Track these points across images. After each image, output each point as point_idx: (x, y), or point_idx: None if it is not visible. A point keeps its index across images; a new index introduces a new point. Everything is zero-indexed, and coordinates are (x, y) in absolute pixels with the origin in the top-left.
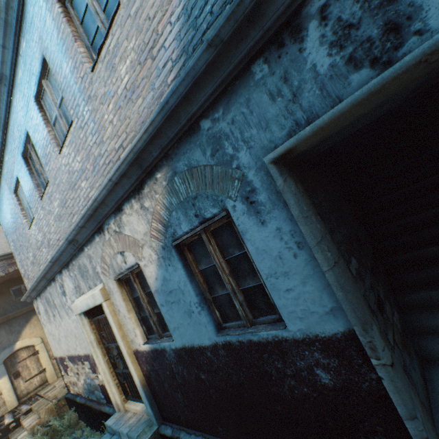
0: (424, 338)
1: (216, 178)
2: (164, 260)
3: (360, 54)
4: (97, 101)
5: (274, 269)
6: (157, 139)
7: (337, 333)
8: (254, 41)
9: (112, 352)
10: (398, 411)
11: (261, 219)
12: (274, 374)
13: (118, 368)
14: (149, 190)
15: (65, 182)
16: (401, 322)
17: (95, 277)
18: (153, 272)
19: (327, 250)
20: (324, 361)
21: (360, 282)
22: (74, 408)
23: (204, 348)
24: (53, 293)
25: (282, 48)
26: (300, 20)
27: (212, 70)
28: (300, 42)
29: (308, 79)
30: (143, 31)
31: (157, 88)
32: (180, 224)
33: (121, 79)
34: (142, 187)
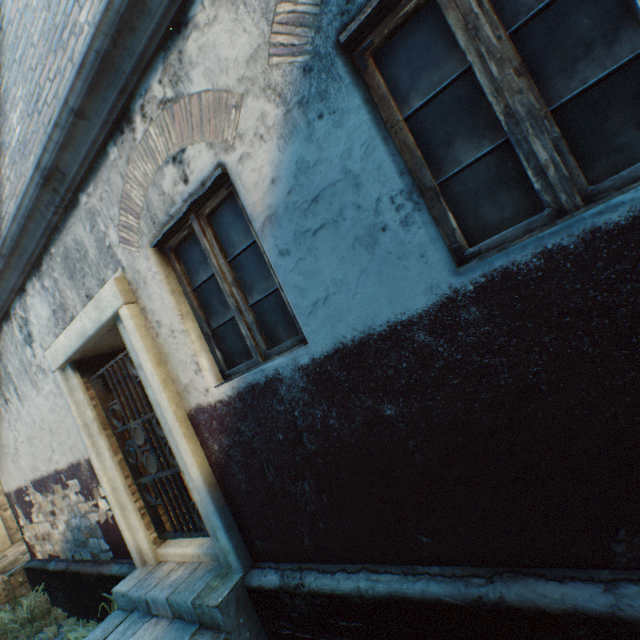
0: None
1: None
2: (304, 112)
3: None
4: None
5: None
6: None
7: None
8: None
9: (131, 443)
10: None
11: None
12: None
13: (144, 475)
14: None
15: (38, 41)
16: None
17: (101, 263)
18: (264, 167)
19: None
20: None
21: None
22: (42, 585)
23: (407, 326)
24: (6, 349)
25: None
26: None
27: None
28: None
29: None
30: None
31: None
32: None
33: None
34: None
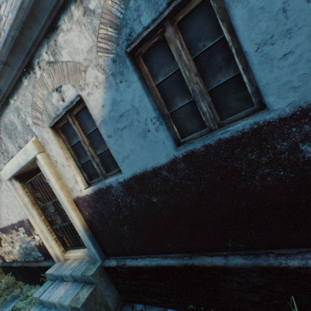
0: None
1: None
2: (114, 78)
3: None
4: None
5: (270, 32)
6: None
7: None
8: None
9: (48, 211)
10: None
11: None
12: (244, 169)
13: (55, 224)
14: None
15: None
16: None
17: (25, 133)
18: (99, 99)
19: None
20: None
21: None
22: (11, 273)
23: (159, 169)
24: None
25: None
26: None
27: None
28: None
29: None
30: None
31: None
32: (139, 17)
33: None
34: None
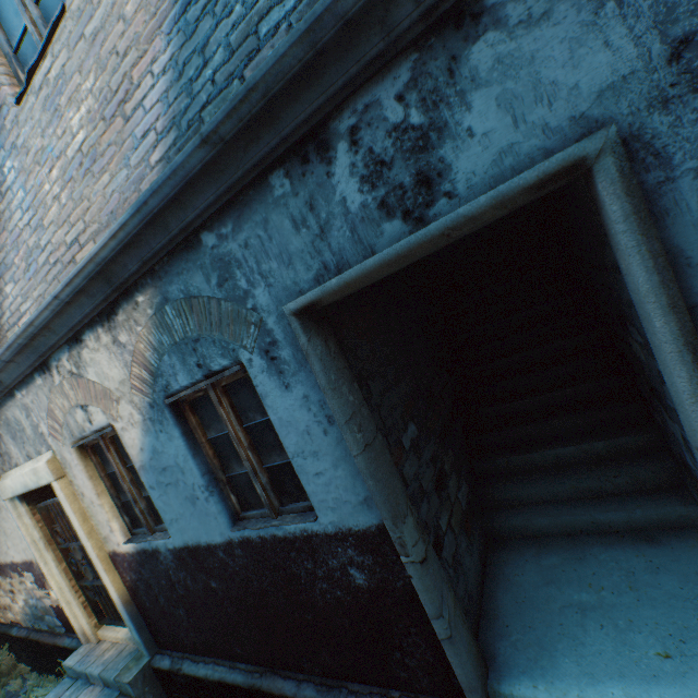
0: (494, 514)
1: (226, 318)
2: (153, 424)
3: (393, 201)
4: (30, 156)
5: (301, 446)
6: (134, 248)
7: (372, 525)
8: (269, 147)
9: (73, 555)
10: (426, 610)
11: (285, 381)
12: (303, 576)
13: (85, 578)
14: (126, 317)
15: None
16: (471, 496)
17: (37, 441)
18: (136, 440)
19: (357, 431)
20: (359, 558)
21: (415, 456)
22: (7, 646)
23: (215, 547)
24: None
25: (307, 164)
26: (327, 134)
27: (213, 171)
28: (328, 163)
29: (338, 214)
30: (107, 70)
31: (134, 165)
32: (175, 374)
33: (73, 134)
34: (114, 311)
